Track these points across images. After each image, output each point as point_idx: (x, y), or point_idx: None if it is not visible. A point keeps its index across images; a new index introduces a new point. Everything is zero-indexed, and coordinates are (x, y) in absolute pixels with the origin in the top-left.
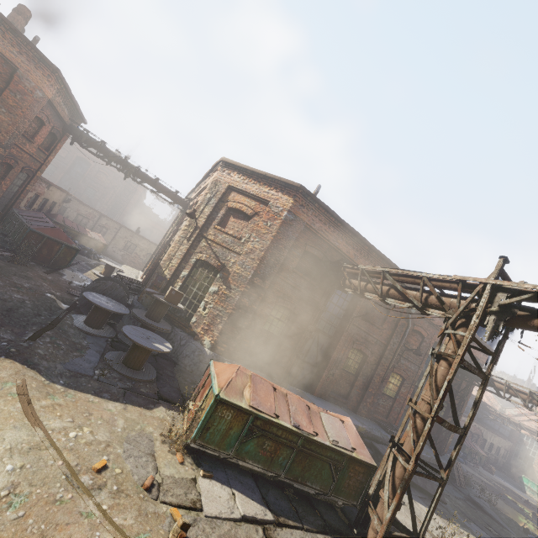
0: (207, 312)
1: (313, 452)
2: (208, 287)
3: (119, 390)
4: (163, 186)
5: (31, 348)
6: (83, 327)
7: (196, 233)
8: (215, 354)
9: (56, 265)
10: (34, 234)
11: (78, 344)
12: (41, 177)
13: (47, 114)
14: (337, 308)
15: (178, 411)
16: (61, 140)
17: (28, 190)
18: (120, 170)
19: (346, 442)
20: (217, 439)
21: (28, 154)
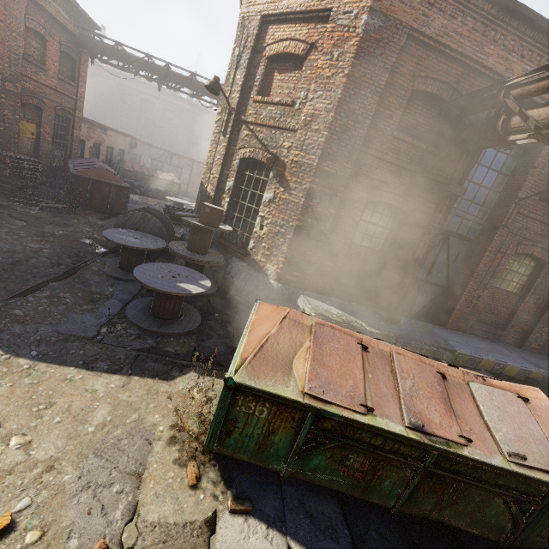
0: (265, 231)
1: (461, 477)
2: (262, 195)
3: (130, 353)
4: (202, 83)
5: (4, 309)
6: (114, 272)
7: (231, 119)
8: (285, 286)
9: (114, 209)
10: (79, 179)
11: (98, 294)
12: (89, 120)
13: (40, 22)
14: (483, 190)
15: (220, 376)
16: (82, 62)
17: (77, 137)
18: (149, 78)
19: (545, 453)
20: (250, 448)
21: (50, 88)
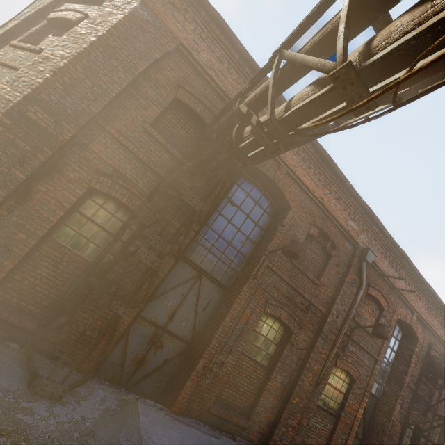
0: None
1: None
2: None
3: None
4: None
5: None
6: None
7: None
8: None
9: None
10: None
11: None
12: None
13: None
14: (241, 235)
15: None
16: None
17: None
18: None
19: None
20: None
21: None
